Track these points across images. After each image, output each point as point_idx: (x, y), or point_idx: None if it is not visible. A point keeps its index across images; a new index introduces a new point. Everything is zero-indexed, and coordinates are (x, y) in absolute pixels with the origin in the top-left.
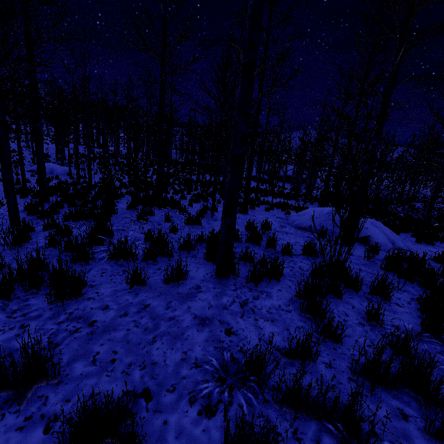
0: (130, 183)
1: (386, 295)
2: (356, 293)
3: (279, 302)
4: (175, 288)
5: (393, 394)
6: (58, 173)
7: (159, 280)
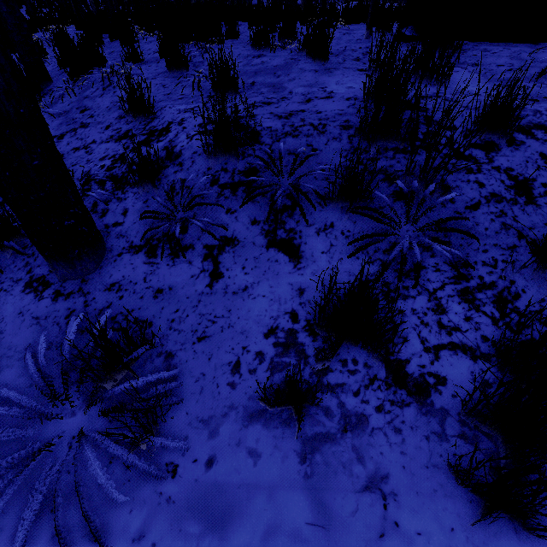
0: None
1: None
2: None
3: None
4: None
5: None
6: None
7: None
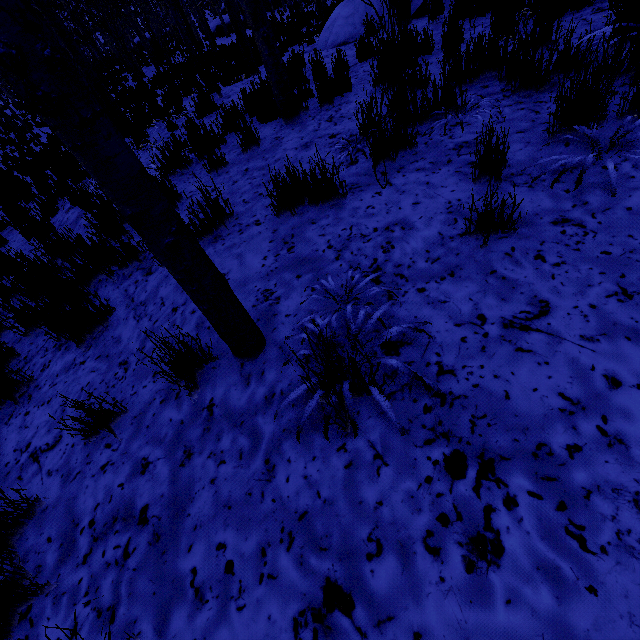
0: (51, 146)
1: (459, 34)
2: (431, 53)
3: (361, 100)
4: (257, 151)
5: (476, 84)
6: None
7: (234, 158)
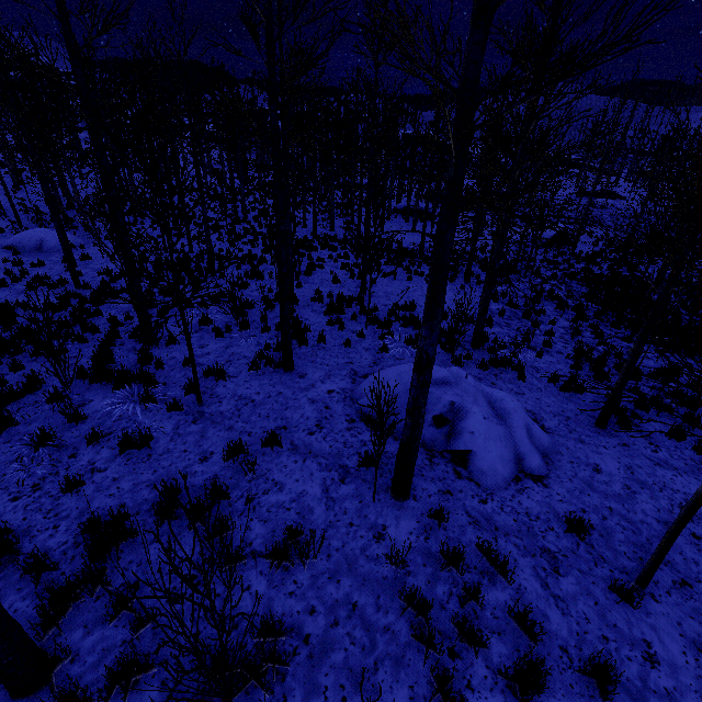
0: (154, 269)
1: None
2: None
3: None
4: None
5: None
6: (50, 247)
7: None
